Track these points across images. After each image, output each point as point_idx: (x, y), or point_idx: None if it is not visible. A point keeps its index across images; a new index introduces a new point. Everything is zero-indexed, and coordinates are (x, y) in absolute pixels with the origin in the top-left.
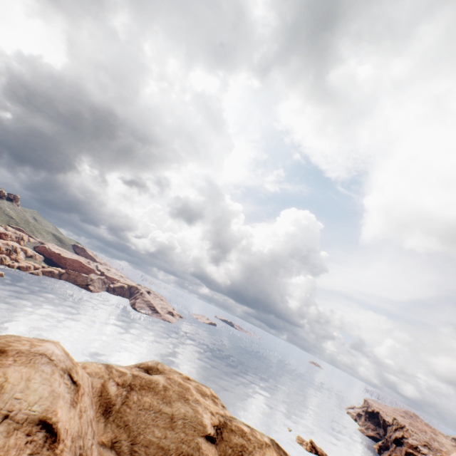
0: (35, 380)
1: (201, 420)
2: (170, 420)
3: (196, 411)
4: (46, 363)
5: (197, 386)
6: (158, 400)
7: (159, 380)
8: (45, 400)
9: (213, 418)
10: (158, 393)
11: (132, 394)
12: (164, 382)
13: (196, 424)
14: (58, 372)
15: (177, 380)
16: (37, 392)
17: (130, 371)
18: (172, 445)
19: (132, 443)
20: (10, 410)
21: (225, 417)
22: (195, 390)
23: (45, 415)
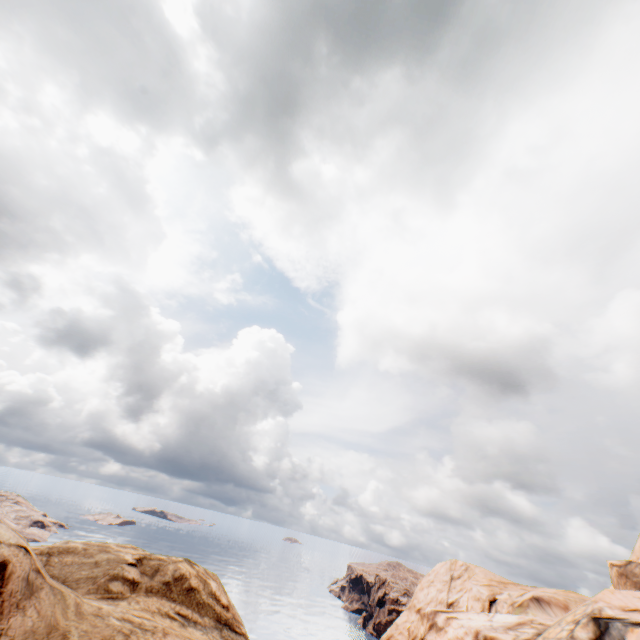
0: (1, 530)
1: (124, 558)
2: (95, 564)
3: (118, 555)
4: (1, 523)
5: (118, 544)
6: (80, 557)
7: (77, 545)
8: (15, 538)
9: (135, 556)
10: (79, 553)
11: (53, 558)
12: (84, 546)
13: (119, 560)
14: (10, 528)
15: (95, 543)
16: (7, 535)
17: (43, 546)
18: (101, 573)
19: (63, 582)
20: (0, 540)
21: (146, 554)
22: (116, 545)
23: (19, 543)
